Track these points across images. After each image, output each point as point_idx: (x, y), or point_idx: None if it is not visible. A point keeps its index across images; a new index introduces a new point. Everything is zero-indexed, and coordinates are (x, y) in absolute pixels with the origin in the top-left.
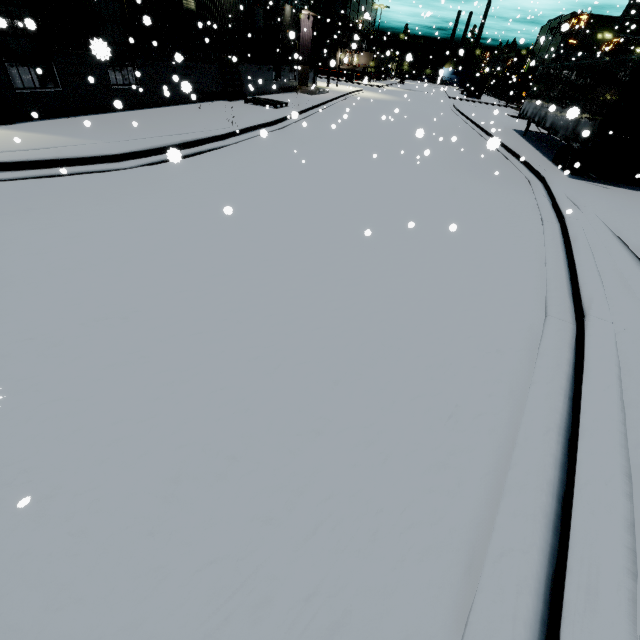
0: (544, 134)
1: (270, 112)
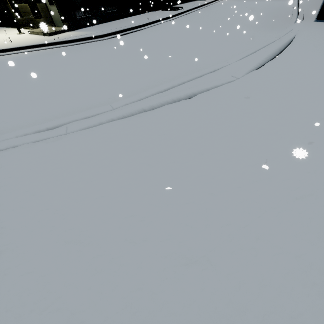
0: None
1: (171, 13)
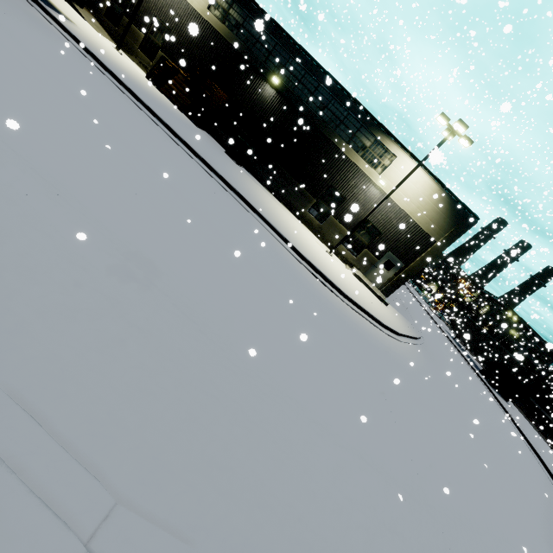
0: (454, 338)
1: None
